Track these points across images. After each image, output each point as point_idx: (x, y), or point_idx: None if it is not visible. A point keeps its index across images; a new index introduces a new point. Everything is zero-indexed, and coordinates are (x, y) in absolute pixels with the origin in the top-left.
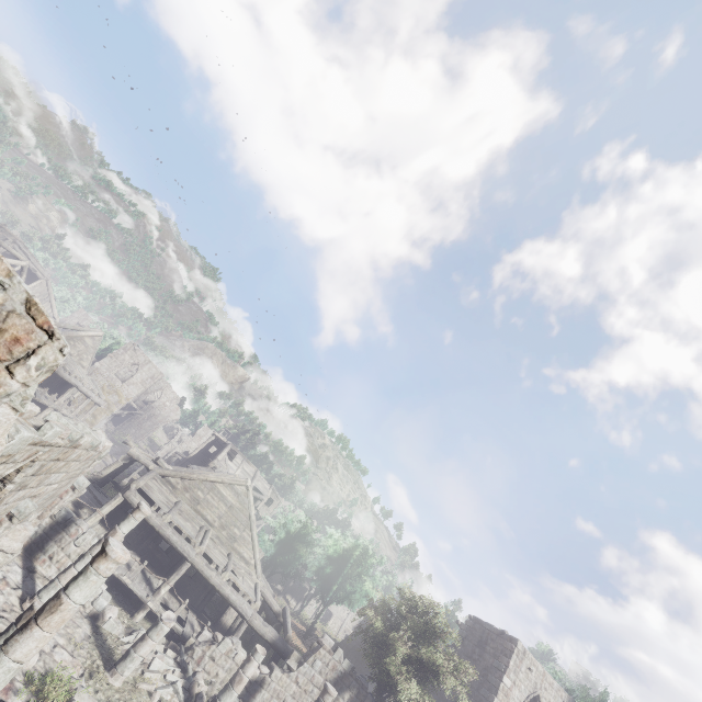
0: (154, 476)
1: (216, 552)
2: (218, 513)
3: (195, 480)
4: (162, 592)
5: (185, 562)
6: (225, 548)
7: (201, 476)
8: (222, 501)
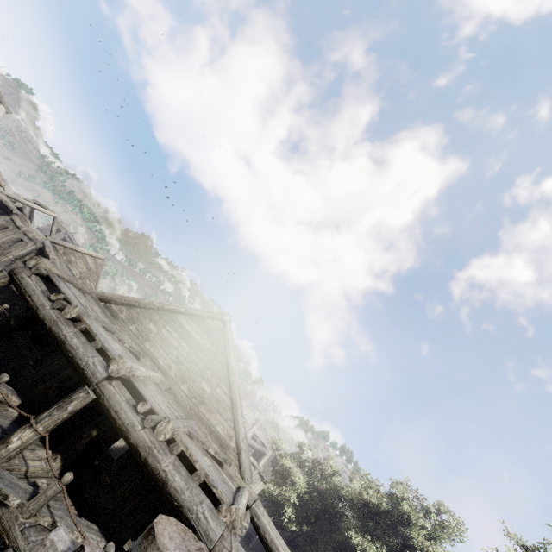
0: (85, 292)
1: (158, 397)
2: (177, 356)
3: (147, 309)
4: (13, 443)
5: (84, 386)
6: (182, 412)
7: (155, 302)
8: (183, 339)
